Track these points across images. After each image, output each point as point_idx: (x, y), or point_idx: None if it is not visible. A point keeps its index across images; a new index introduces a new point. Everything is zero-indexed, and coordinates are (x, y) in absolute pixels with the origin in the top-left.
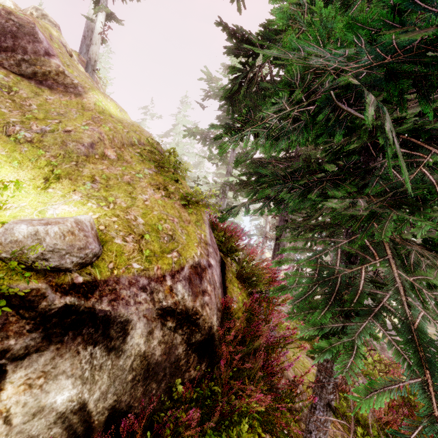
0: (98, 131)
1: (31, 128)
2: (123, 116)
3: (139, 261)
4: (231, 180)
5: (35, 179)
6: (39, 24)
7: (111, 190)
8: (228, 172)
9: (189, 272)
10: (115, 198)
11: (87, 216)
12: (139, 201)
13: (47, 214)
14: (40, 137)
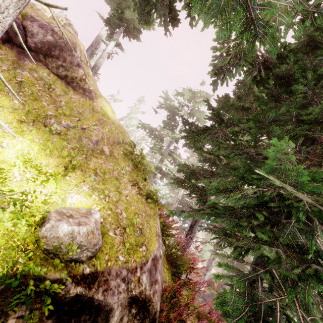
0: (102, 131)
1: (61, 122)
2: (113, 117)
3: (123, 253)
4: (163, 167)
5: (59, 166)
6: (77, 43)
7: (106, 183)
8: (161, 160)
9: (151, 264)
10: (109, 191)
11: (99, 214)
12: (123, 196)
13: (67, 203)
14: (66, 131)
